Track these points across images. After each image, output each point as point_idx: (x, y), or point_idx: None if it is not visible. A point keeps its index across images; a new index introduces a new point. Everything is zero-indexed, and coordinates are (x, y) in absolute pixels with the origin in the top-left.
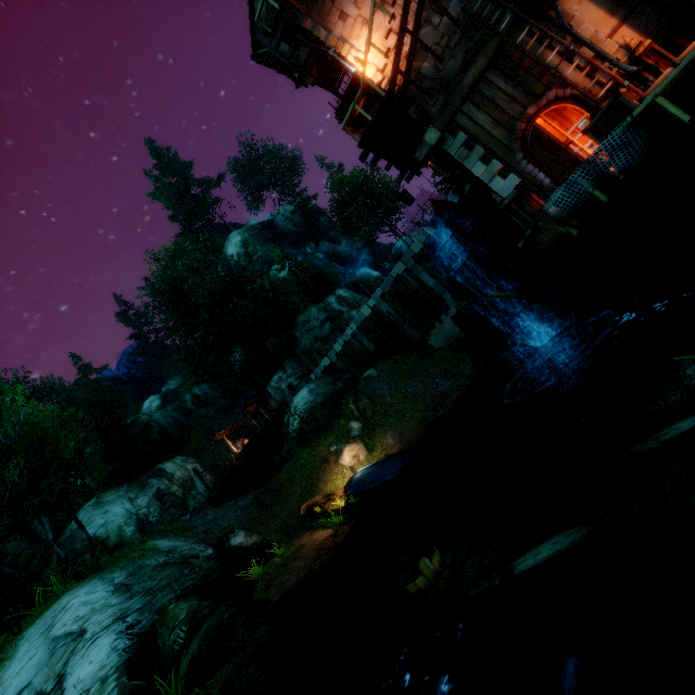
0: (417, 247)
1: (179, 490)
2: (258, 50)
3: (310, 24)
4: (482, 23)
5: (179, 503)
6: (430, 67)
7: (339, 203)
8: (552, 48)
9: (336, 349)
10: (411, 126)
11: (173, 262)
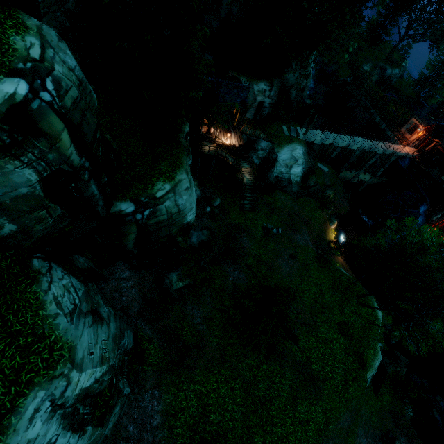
0: (388, 152)
1: None
2: None
3: None
4: None
5: None
6: None
7: None
8: None
9: (326, 141)
10: None
11: None
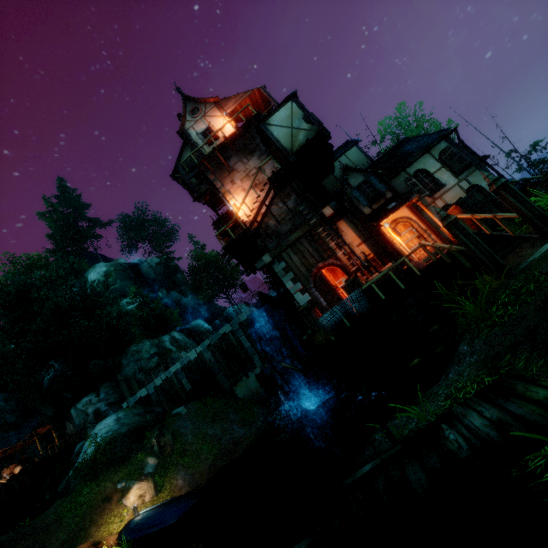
0: (243, 317)
1: None
2: (176, 174)
3: (213, 177)
4: (302, 216)
5: None
6: (273, 224)
7: (195, 269)
8: (333, 240)
9: (156, 382)
10: (256, 248)
11: (29, 269)
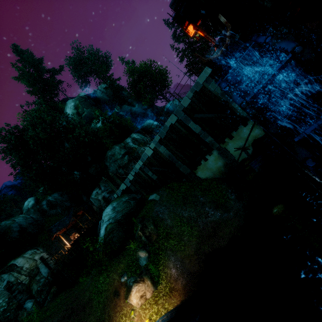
0: (186, 101)
1: (26, 278)
2: None
3: None
4: None
5: (25, 289)
6: None
7: (132, 82)
8: None
9: (129, 178)
10: None
11: None
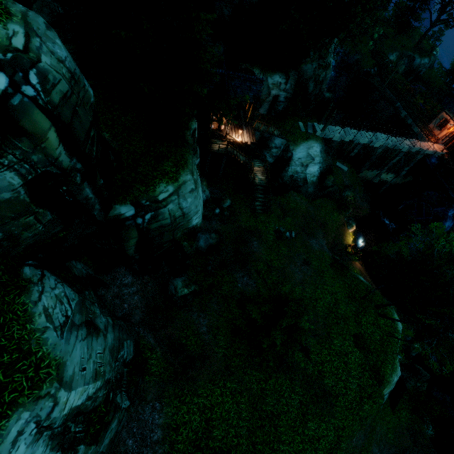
0: (414, 150)
1: None
2: None
3: None
4: None
5: None
6: None
7: None
8: None
9: (346, 138)
10: None
11: None
